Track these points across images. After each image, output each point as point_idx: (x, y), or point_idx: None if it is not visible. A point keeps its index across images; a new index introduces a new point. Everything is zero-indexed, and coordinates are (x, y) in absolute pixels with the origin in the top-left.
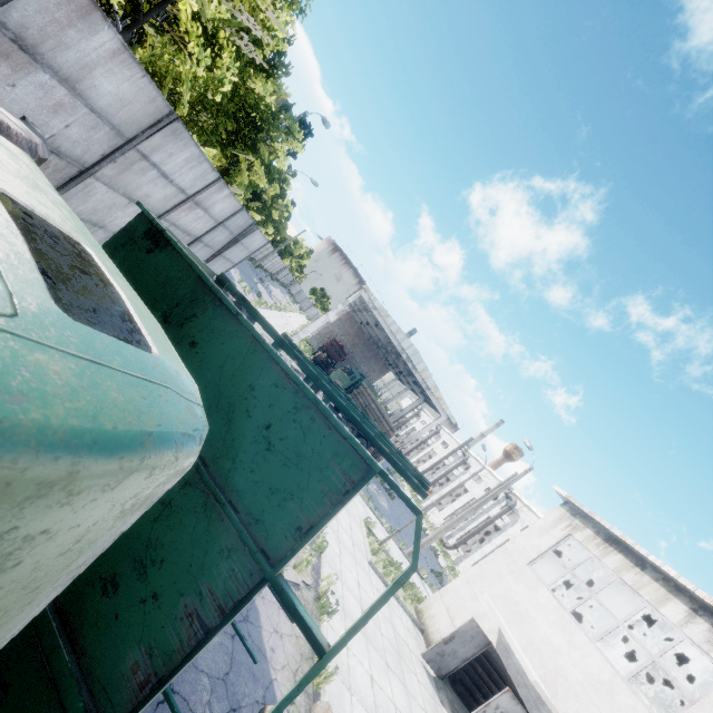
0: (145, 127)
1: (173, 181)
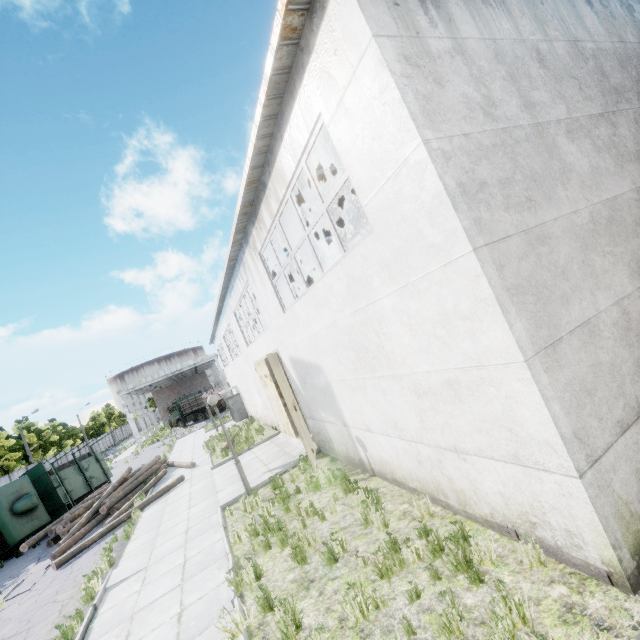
0: None
1: None
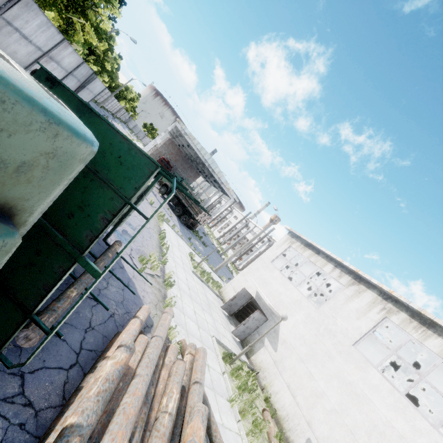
0: (5, 1)
1: (31, 41)
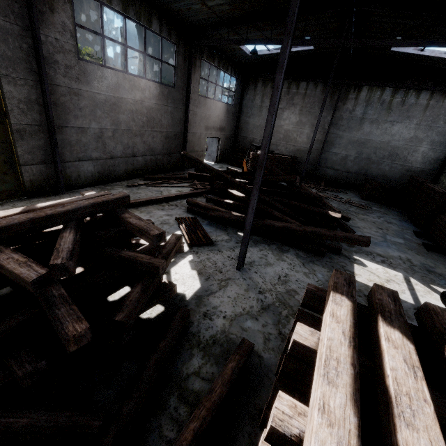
0: None
1: None
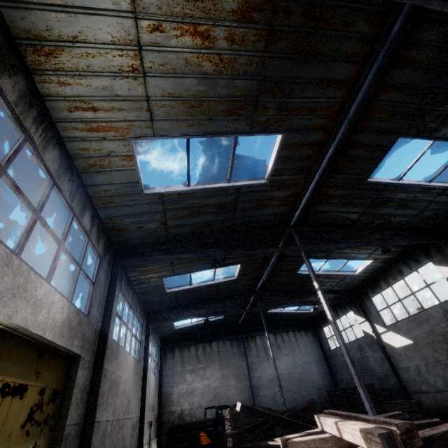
0: None
1: None
